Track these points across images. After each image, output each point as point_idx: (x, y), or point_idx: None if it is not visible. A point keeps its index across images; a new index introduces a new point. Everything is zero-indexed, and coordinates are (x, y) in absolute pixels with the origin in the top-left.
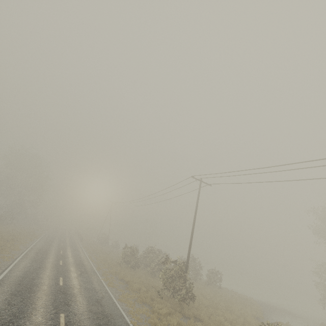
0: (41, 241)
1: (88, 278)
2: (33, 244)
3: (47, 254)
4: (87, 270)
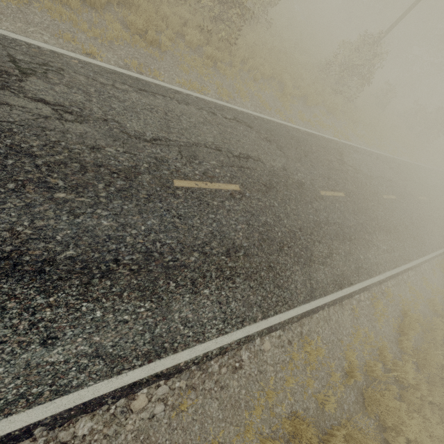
0: None
1: (355, 160)
2: (107, 389)
3: (302, 231)
4: (325, 149)
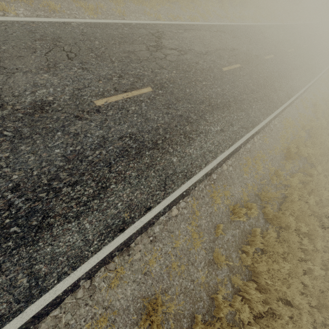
0: (183, 172)
1: (269, 34)
2: (249, 135)
3: (268, 78)
4: (255, 32)
